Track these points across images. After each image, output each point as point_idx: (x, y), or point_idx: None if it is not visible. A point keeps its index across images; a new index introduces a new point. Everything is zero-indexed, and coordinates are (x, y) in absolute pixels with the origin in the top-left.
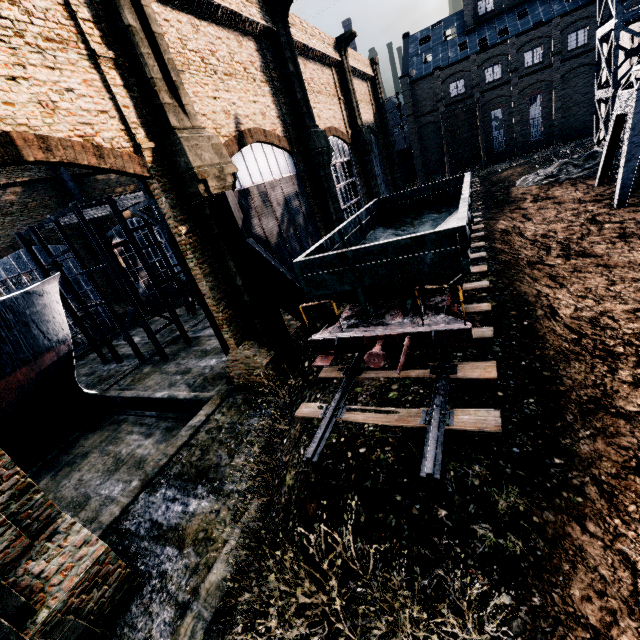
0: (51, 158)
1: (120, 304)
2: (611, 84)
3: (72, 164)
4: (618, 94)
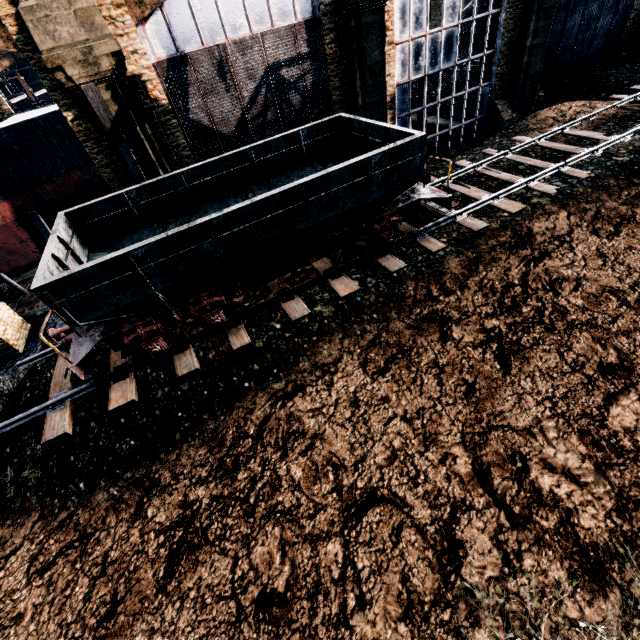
0: None
1: None
2: None
3: None
4: None
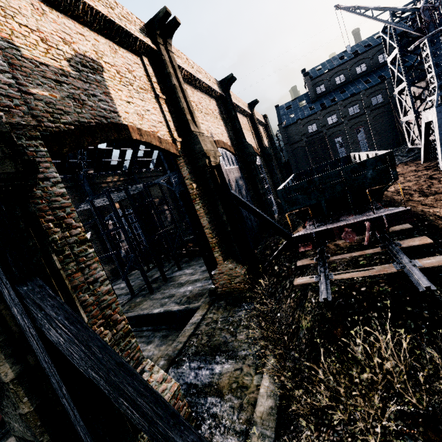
0: (142, 139)
1: (109, 264)
2: (412, 112)
3: (149, 144)
4: (422, 113)
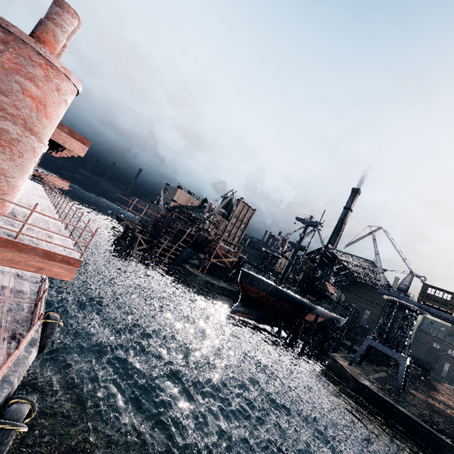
0: None
1: None
2: None
3: None
4: None
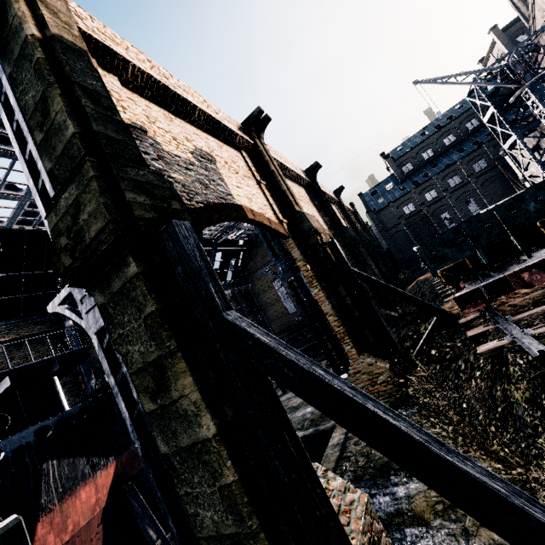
0: (255, 219)
1: None
2: (535, 163)
3: (261, 224)
4: None
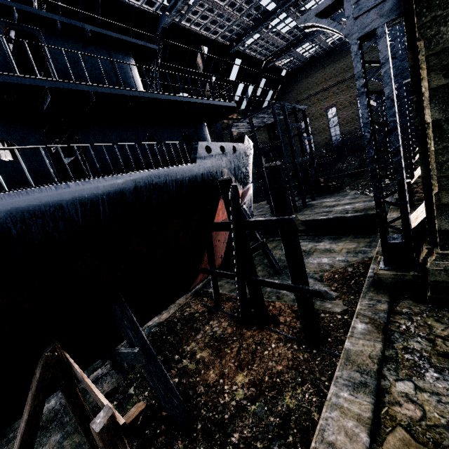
0: None
1: None
2: None
3: None
4: None
